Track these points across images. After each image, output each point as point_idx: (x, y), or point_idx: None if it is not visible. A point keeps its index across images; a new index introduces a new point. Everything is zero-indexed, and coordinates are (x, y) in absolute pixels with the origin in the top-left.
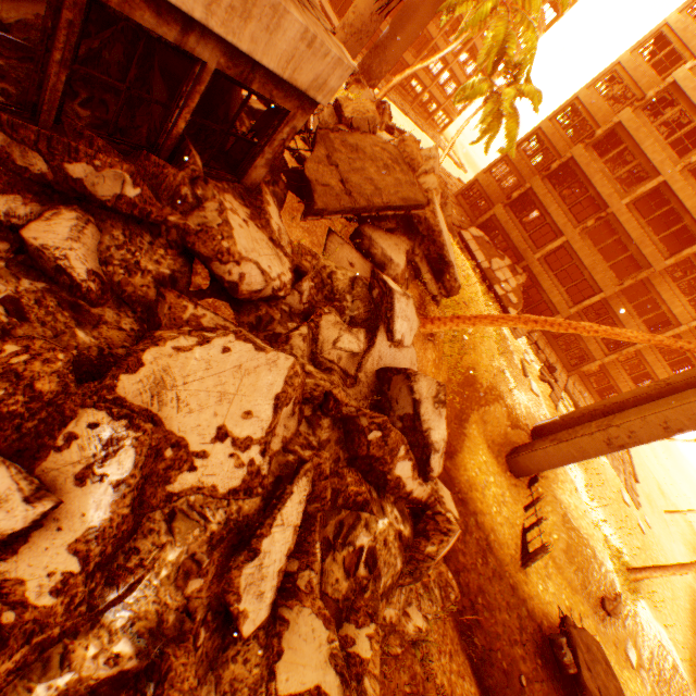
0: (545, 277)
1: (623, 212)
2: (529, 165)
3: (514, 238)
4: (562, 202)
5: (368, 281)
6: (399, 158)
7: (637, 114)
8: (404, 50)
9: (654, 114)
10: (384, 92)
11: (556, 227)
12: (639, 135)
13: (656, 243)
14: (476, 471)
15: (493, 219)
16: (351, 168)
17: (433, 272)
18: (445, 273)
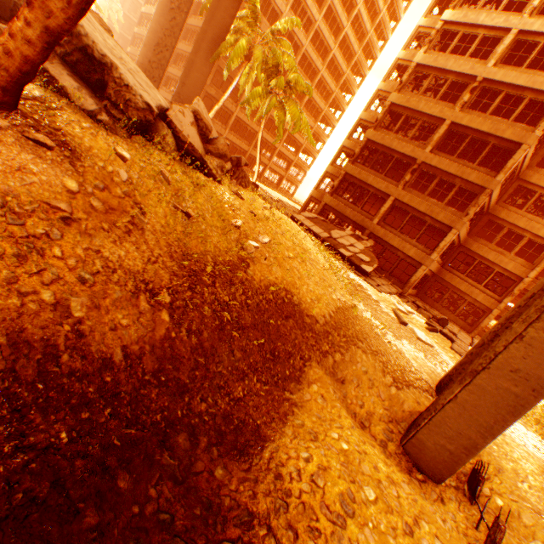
0: (391, 236)
1: (431, 157)
2: None
3: (350, 214)
4: (377, 173)
5: None
6: None
7: (403, 93)
8: (196, 94)
9: None
10: None
11: (381, 193)
12: (412, 103)
13: (476, 168)
14: (315, 477)
15: (326, 207)
16: None
17: (94, 90)
18: (110, 83)
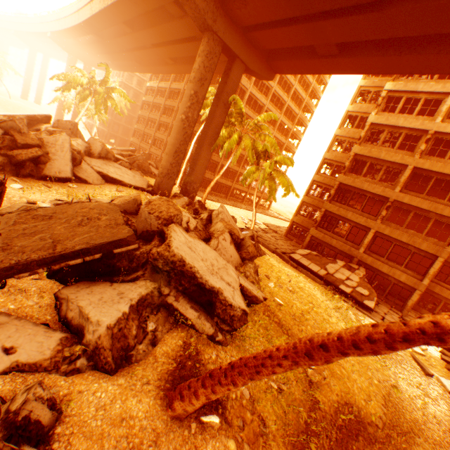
0: (379, 263)
1: (402, 196)
2: (320, 200)
3: (336, 244)
4: (353, 209)
5: (43, 365)
6: (112, 209)
7: (363, 145)
8: (202, 173)
9: (376, 144)
10: (204, 198)
11: (361, 225)
12: (373, 153)
13: (447, 203)
14: None
15: (313, 238)
16: (25, 231)
17: (203, 305)
18: (216, 302)
